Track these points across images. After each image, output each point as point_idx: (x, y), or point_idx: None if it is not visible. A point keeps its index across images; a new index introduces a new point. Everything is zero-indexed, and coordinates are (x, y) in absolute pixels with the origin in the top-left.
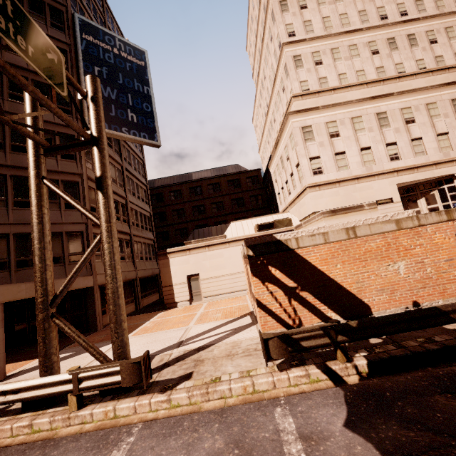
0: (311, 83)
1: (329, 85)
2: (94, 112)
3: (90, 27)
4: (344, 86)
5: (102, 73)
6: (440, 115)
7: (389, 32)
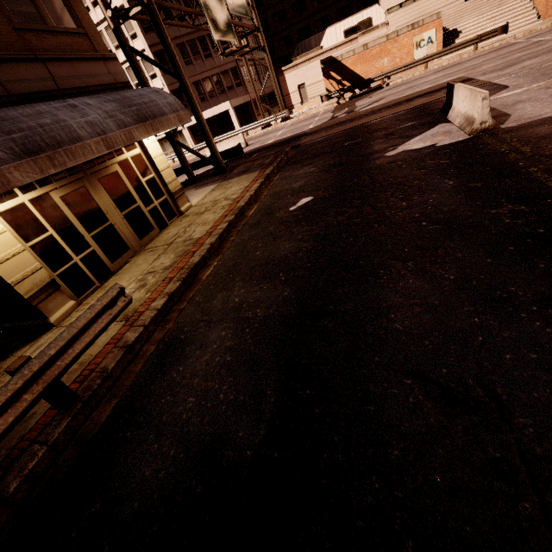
0: None
1: None
2: (255, 15)
3: None
4: None
5: None
6: None
7: None
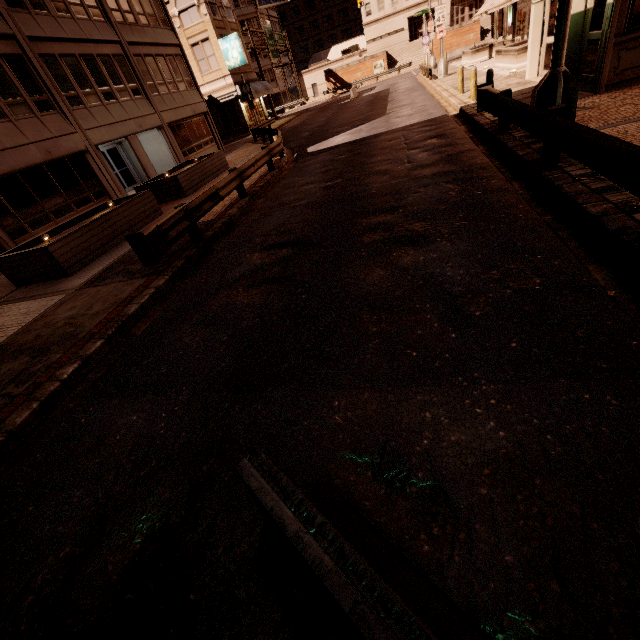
0: None
1: None
2: (287, 42)
3: None
4: None
5: None
6: None
7: None
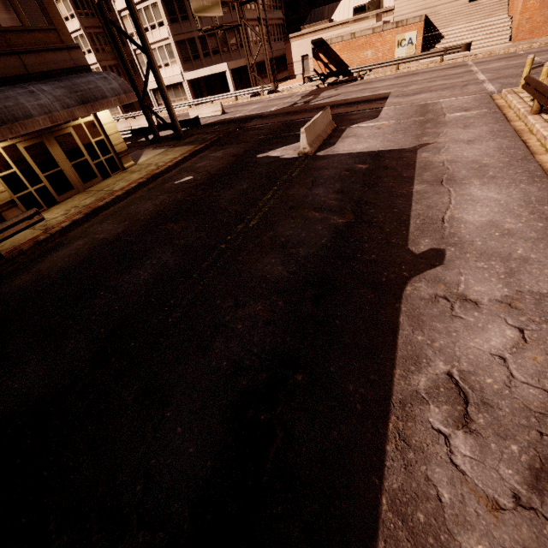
0: None
1: None
2: None
3: None
4: None
5: None
6: None
7: None
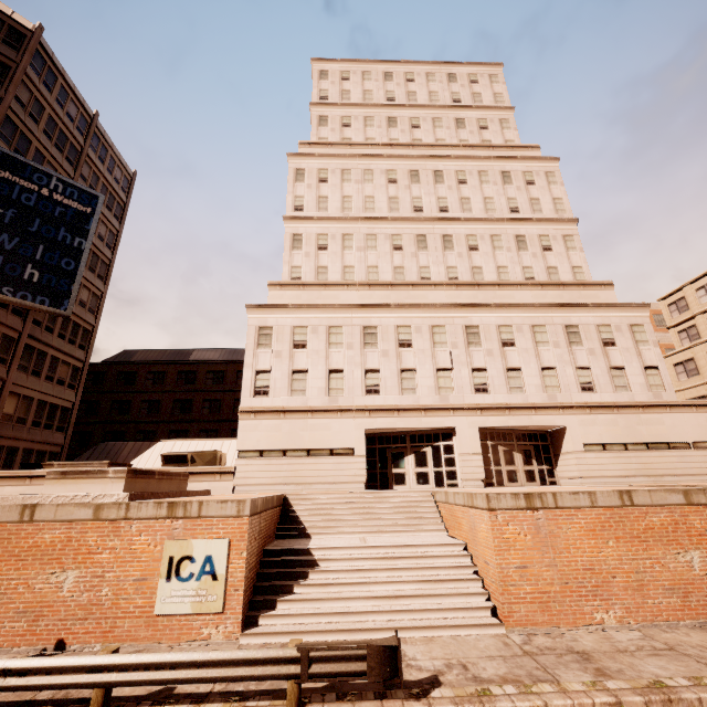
0: (306, 271)
1: (328, 278)
2: None
3: (14, 162)
4: (340, 283)
5: (5, 216)
6: (447, 344)
7: (421, 227)
